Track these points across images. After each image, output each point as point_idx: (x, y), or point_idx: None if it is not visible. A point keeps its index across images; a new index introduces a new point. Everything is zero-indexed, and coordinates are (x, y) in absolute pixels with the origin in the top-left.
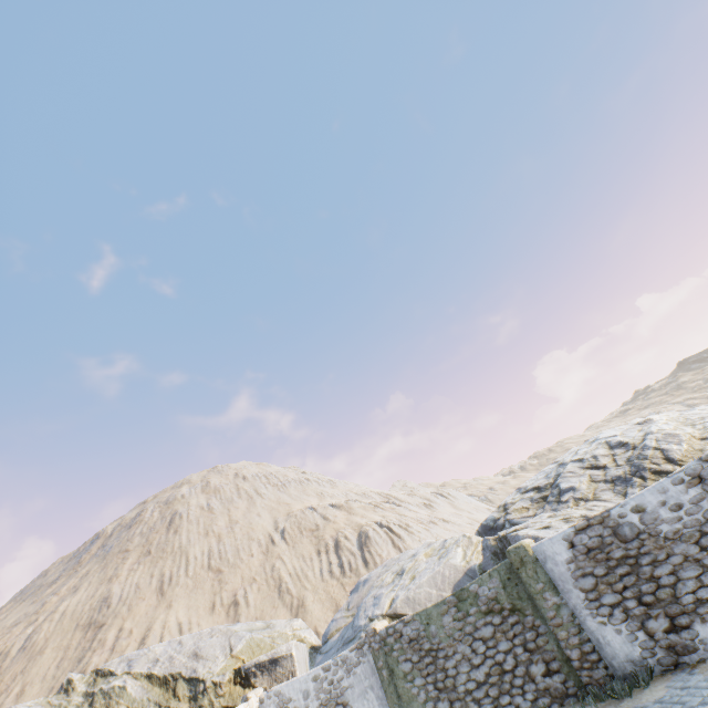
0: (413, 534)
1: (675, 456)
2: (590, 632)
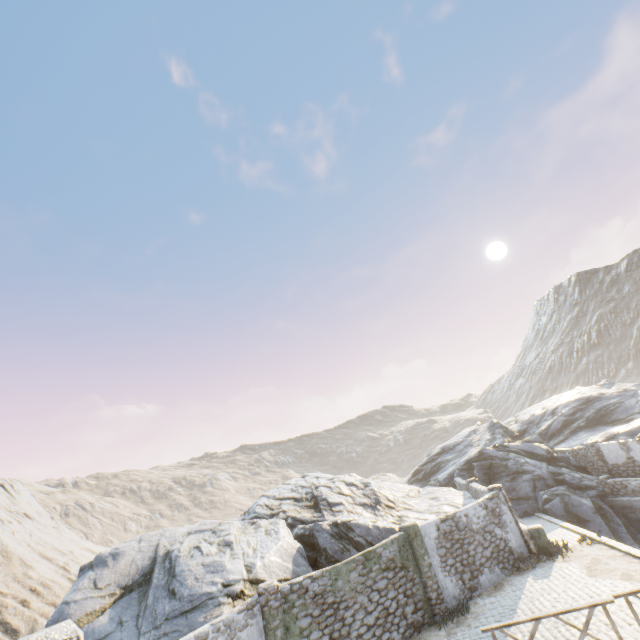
0: (3, 523)
1: (392, 499)
2: (440, 581)
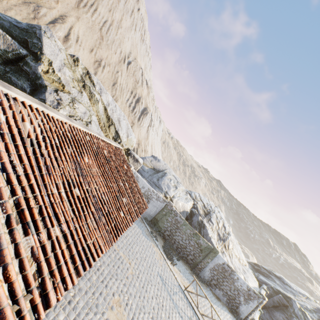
0: (152, 130)
1: (229, 247)
2: (205, 268)
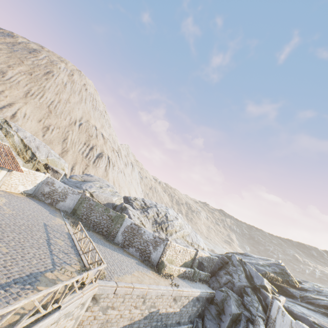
0: (113, 169)
1: (168, 229)
2: (118, 234)
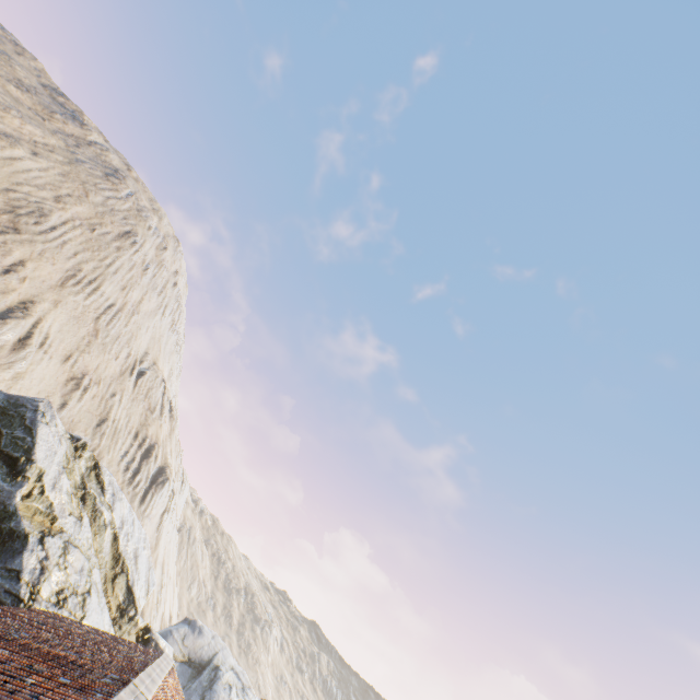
0: (171, 520)
1: None
2: None
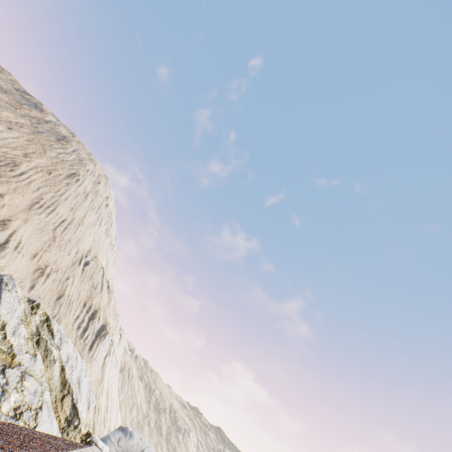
0: (111, 361)
1: None
2: None
